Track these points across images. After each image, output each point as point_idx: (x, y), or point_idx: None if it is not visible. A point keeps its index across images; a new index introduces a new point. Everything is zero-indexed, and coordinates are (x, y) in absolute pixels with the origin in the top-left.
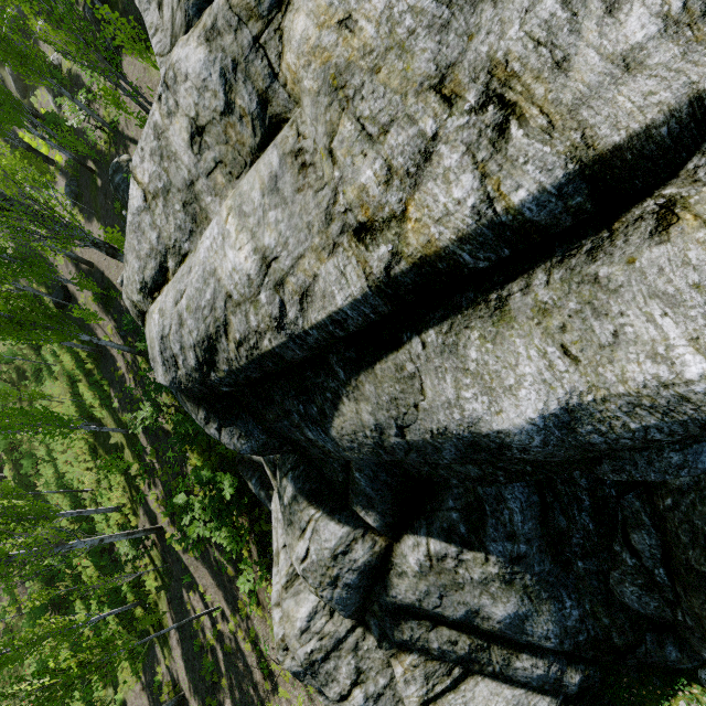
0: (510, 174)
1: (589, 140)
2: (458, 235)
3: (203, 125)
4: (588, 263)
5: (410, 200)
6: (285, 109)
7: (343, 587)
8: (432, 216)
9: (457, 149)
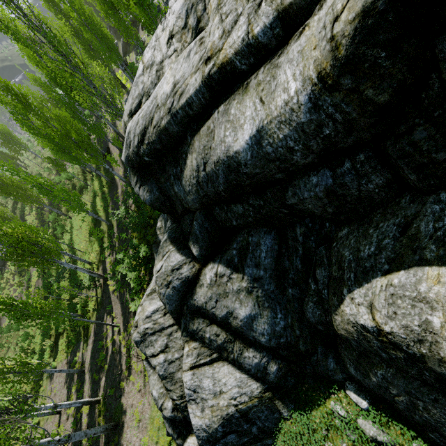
0: (257, 22)
1: (282, 2)
2: (235, 51)
3: (174, 34)
4: (277, 59)
5: (226, 42)
6: (205, 25)
7: (172, 288)
8: (229, 45)
9: (245, 17)
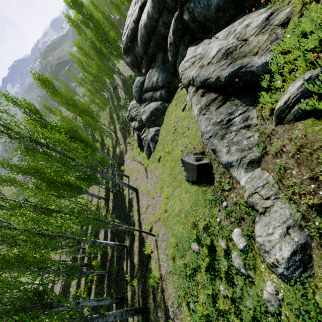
0: None
1: None
2: None
3: (136, 2)
4: None
5: None
6: None
7: (137, 87)
8: None
9: None
